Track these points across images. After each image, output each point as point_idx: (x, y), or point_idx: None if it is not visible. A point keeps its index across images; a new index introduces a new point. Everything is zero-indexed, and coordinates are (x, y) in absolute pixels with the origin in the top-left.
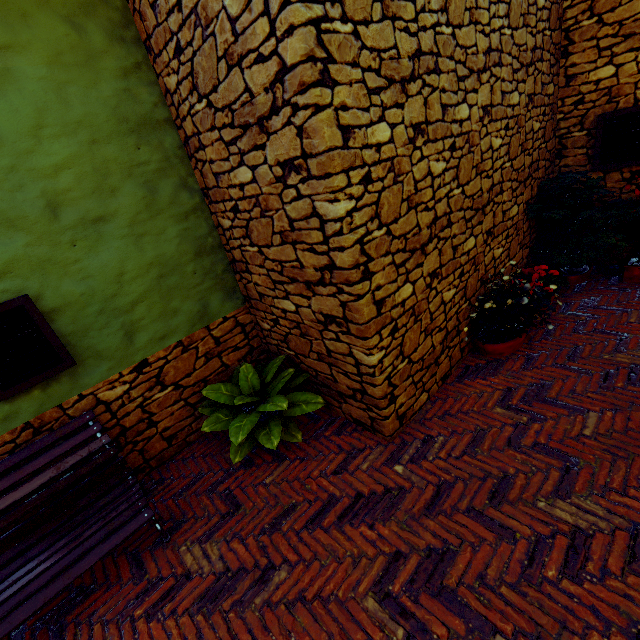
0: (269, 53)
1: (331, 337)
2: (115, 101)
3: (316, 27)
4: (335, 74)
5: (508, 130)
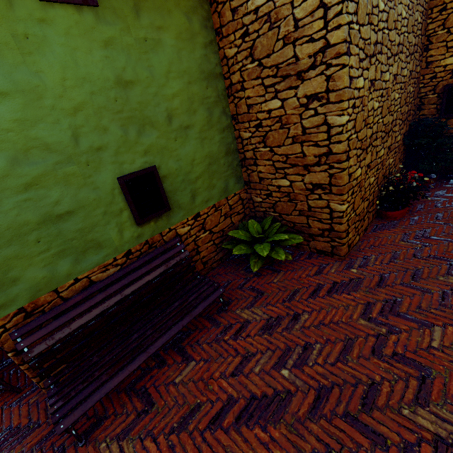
0: (318, 38)
1: (314, 198)
2: (200, 61)
3: (348, 26)
4: (351, 50)
5: (401, 90)
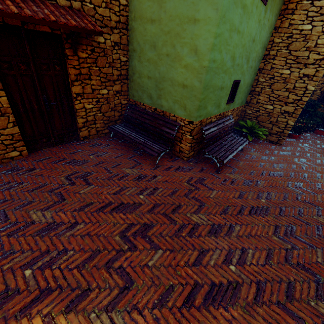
0: (322, 54)
1: (282, 117)
2: (266, 39)
3: None
4: None
5: None
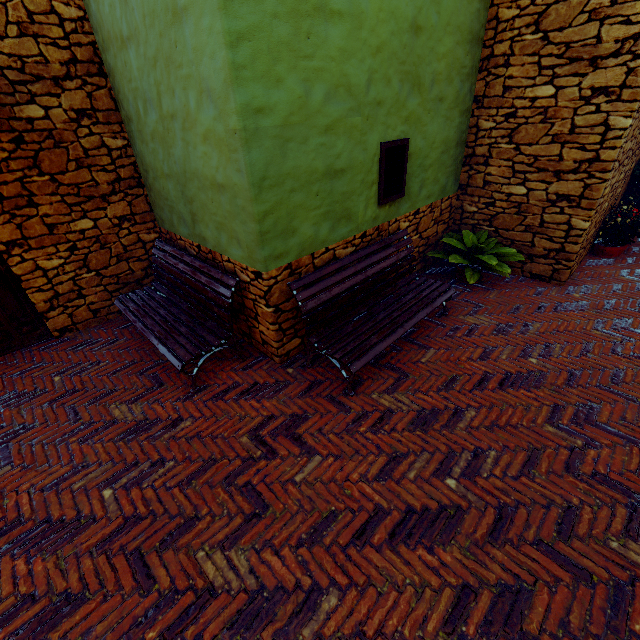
0: (637, 21)
1: (554, 211)
2: (472, 17)
3: None
4: None
5: None
